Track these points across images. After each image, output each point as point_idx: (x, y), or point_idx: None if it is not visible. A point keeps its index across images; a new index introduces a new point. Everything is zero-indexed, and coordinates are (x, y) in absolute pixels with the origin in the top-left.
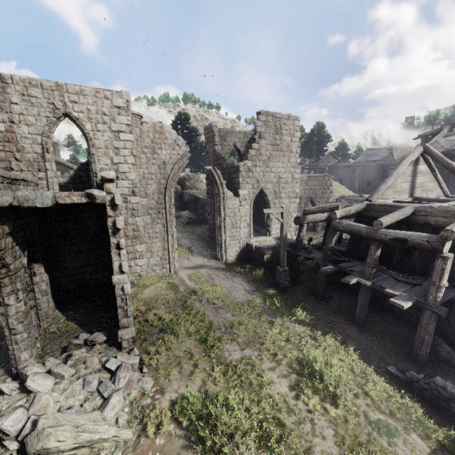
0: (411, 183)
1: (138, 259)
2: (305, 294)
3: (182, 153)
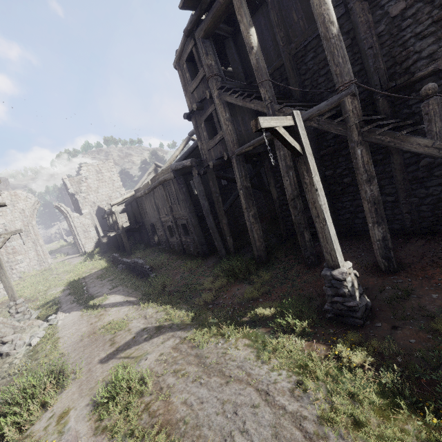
0: None
1: (20, 264)
2: (113, 251)
3: (33, 202)
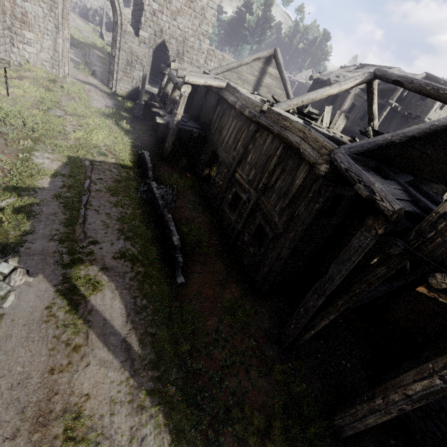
0: (257, 79)
1: (26, 45)
2: (147, 126)
3: None
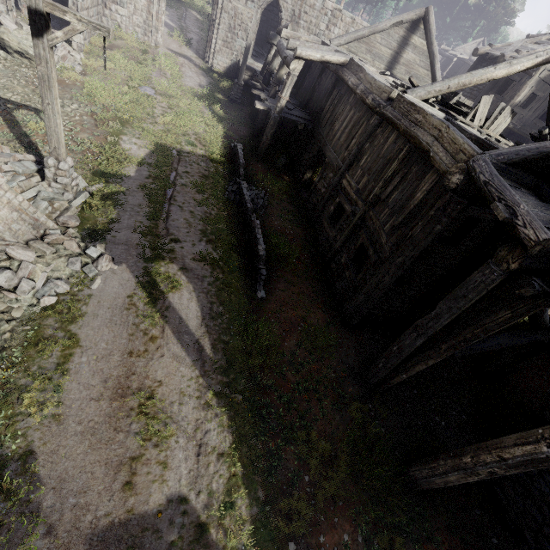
0: (394, 54)
1: (119, 5)
2: (244, 112)
3: None
